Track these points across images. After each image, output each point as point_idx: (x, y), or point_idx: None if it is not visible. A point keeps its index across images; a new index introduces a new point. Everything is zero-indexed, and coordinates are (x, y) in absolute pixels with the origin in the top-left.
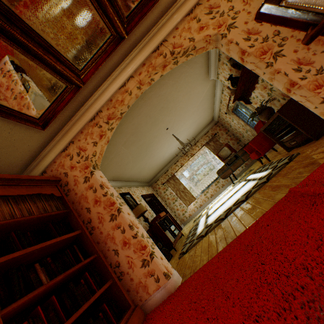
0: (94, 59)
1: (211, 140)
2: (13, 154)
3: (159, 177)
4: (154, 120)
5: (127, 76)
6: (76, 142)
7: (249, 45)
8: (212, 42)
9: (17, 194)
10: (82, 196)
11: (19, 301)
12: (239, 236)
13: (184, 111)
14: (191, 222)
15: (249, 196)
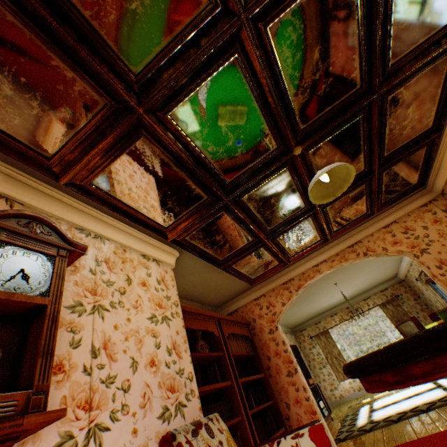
0: (303, 251)
1: (390, 302)
2: (226, 295)
3: (307, 326)
4: (325, 277)
5: (321, 259)
6: (267, 296)
7: (440, 272)
8: (404, 254)
9: (237, 333)
10: (265, 344)
11: (252, 411)
12: (409, 442)
13: (359, 270)
14: (343, 407)
15: (432, 408)
